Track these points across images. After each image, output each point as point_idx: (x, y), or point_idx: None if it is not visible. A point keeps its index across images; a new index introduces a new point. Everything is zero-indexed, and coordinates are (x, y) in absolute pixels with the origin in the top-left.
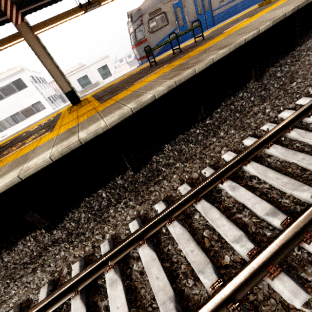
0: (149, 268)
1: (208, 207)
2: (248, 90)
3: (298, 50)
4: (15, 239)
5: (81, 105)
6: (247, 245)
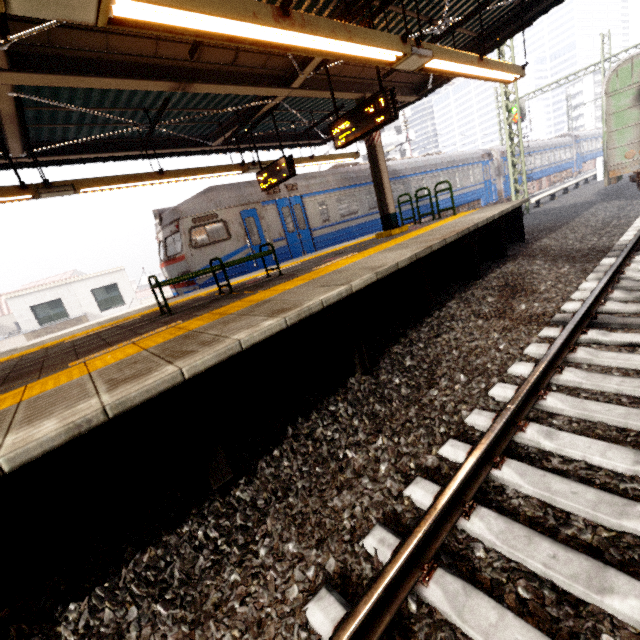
0: None
1: None
2: (350, 396)
3: (437, 317)
4: None
5: None
6: None
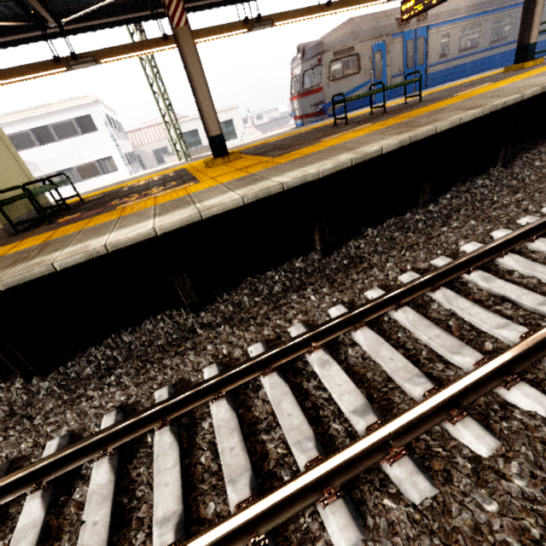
0: (376, 351)
1: (452, 296)
2: (492, 177)
3: None
4: (139, 317)
5: (229, 159)
6: (519, 329)
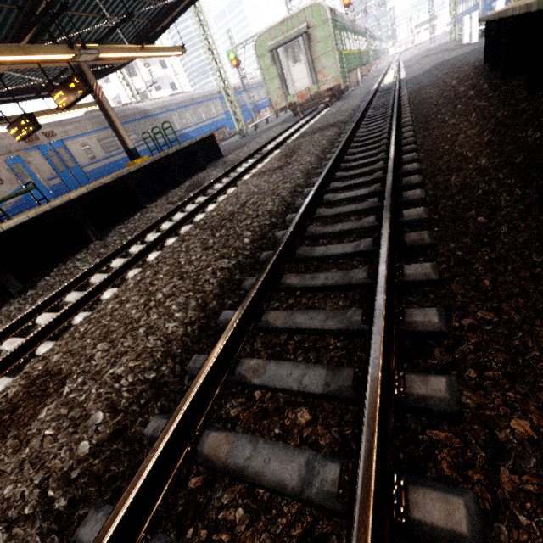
0: None
1: None
2: (89, 250)
3: (148, 208)
4: None
5: None
6: None
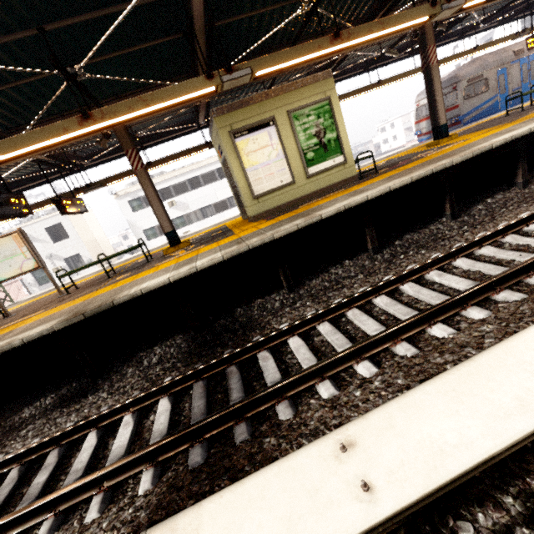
0: None
1: None
2: None
3: None
4: (485, 195)
5: (451, 139)
6: None
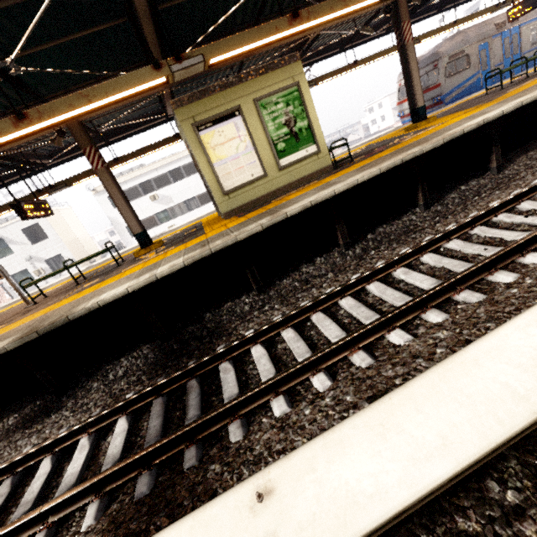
0: None
1: None
2: None
3: None
4: (459, 182)
5: (429, 121)
6: None
